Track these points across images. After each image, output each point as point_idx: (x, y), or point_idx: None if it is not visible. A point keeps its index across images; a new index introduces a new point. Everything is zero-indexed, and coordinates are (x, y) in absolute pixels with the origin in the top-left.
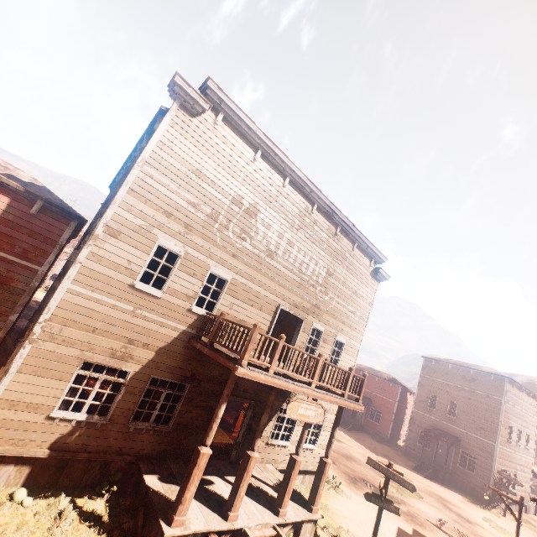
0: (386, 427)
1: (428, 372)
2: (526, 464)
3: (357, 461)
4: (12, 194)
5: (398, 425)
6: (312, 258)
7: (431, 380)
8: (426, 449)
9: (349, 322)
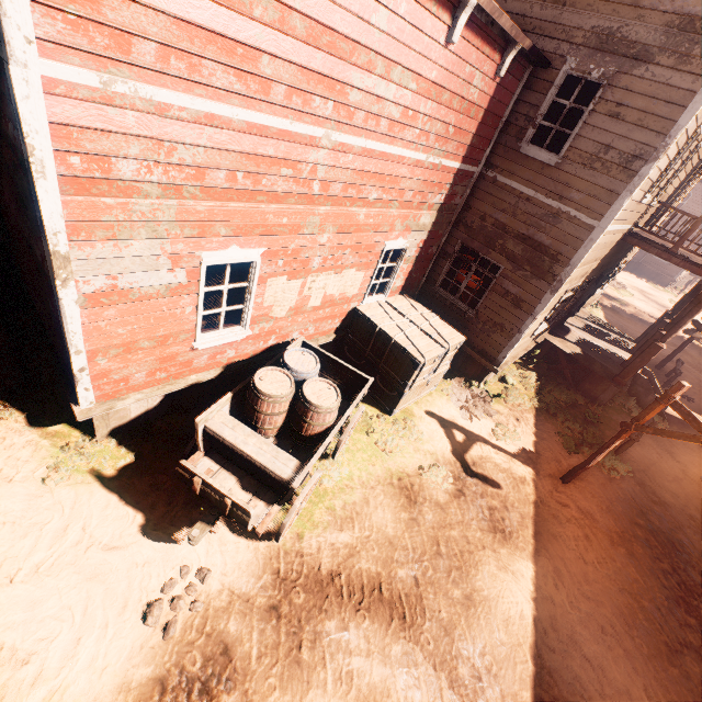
0: None
1: None
2: None
3: None
4: (487, 43)
5: None
6: None
7: None
8: None
9: None
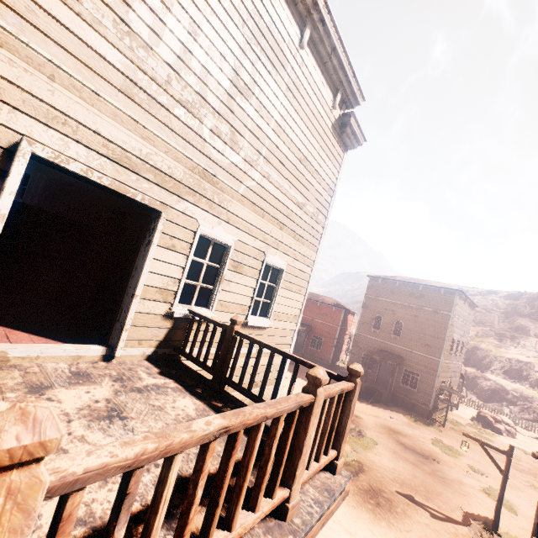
0: (328, 353)
1: (373, 293)
2: (458, 369)
3: None
4: None
5: (339, 348)
6: None
7: (377, 300)
8: (369, 371)
9: (292, 226)
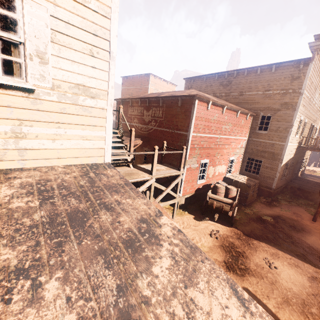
0: None
1: None
2: None
3: None
4: (243, 115)
5: None
6: None
7: None
8: None
9: None
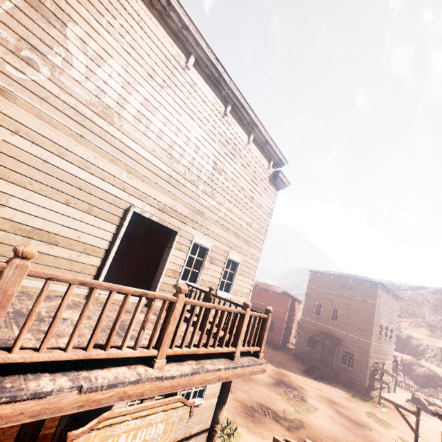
0: (279, 335)
1: (314, 284)
2: (390, 353)
3: (254, 379)
4: None
5: (288, 331)
6: (190, 140)
7: (317, 290)
8: (313, 351)
9: (244, 236)
